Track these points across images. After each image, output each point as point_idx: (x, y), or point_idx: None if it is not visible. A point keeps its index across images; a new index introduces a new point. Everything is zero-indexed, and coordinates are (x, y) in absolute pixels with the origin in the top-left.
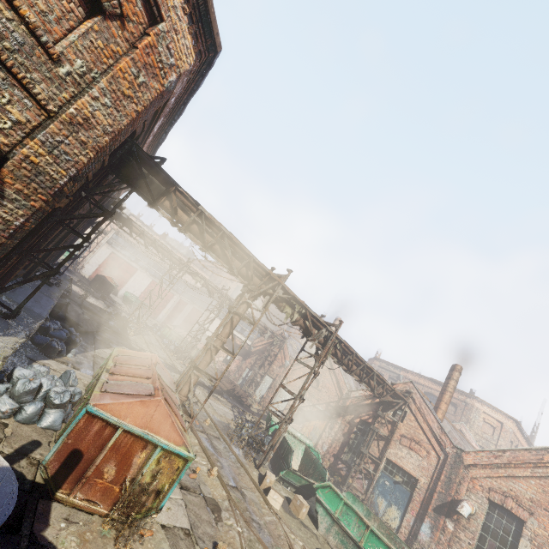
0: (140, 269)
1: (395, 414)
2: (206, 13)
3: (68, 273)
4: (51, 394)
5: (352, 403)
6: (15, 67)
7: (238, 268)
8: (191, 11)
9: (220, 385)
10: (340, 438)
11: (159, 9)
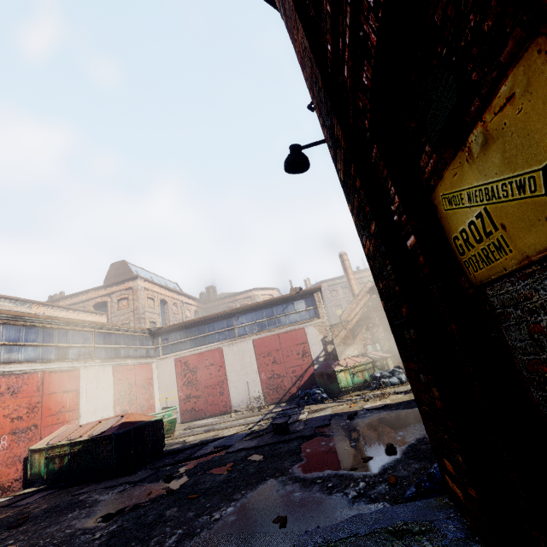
0: (81, 366)
1: None
2: None
3: (91, 511)
4: None
5: None
6: None
7: None
8: None
9: None
10: None
11: None
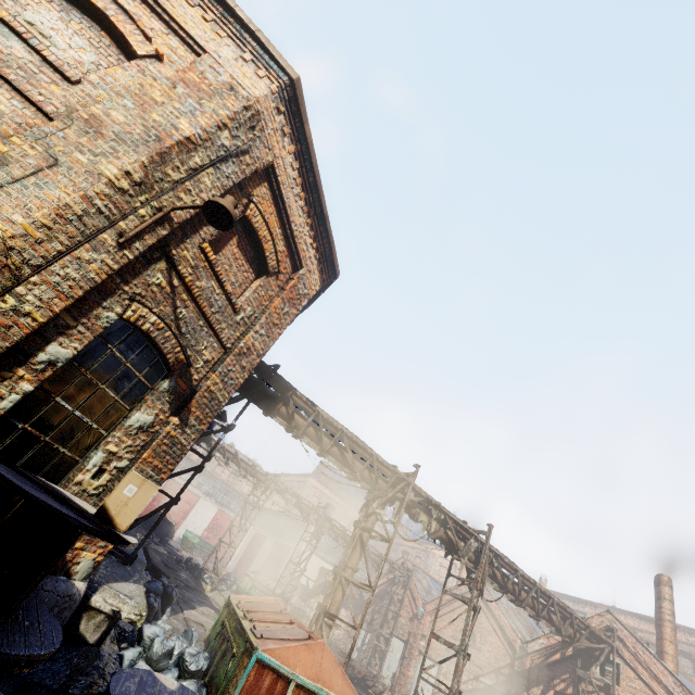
0: (203, 496)
1: (604, 672)
2: (330, 255)
3: None
4: (186, 656)
5: (534, 663)
6: (215, 323)
7: (360, 471)
8: (320, 256)
9: None
10: None
11: (300, 261)
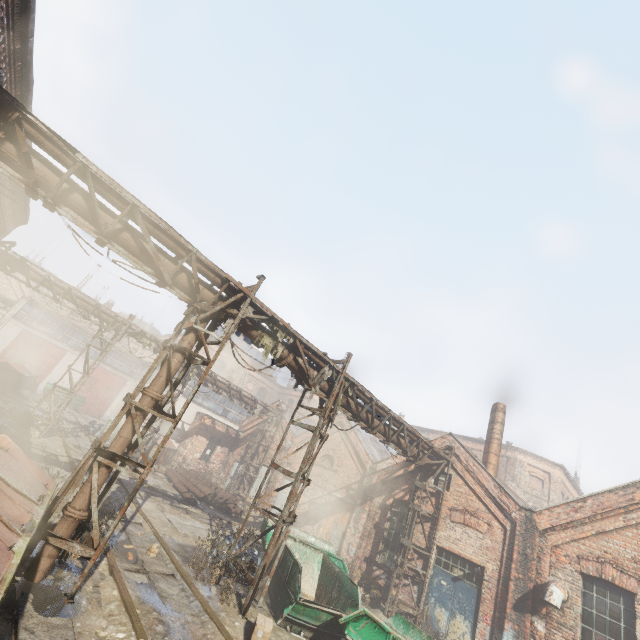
0: (71, 350)
1: (438, 482)
2: None
3: None
4: None
5: (381, 479)
6: None
7: (170, 273)
8: None
9: (193, 491)
10: (370, 532)
11: None
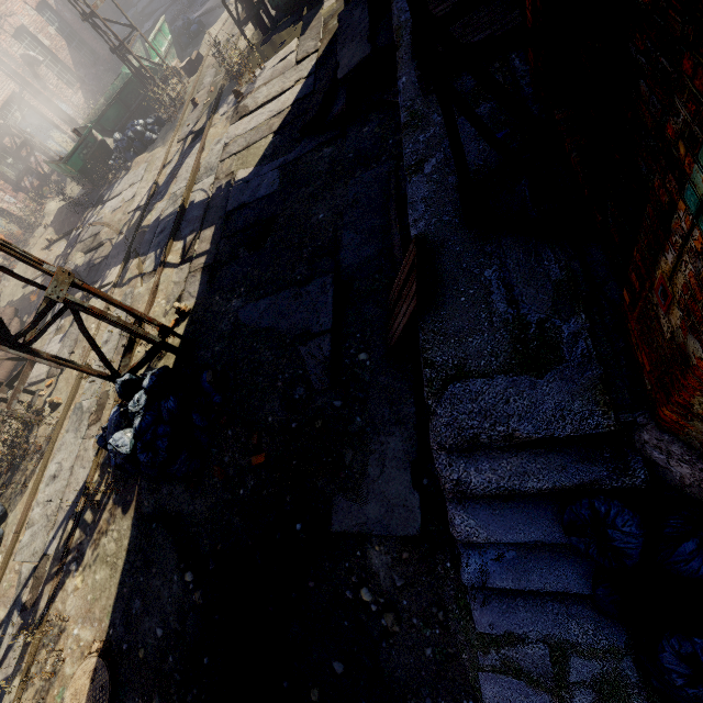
0: None
1: None
2: None
3: None
4: None
5: None
6: None
7: None
8: None
9: None
10: None
11: None
